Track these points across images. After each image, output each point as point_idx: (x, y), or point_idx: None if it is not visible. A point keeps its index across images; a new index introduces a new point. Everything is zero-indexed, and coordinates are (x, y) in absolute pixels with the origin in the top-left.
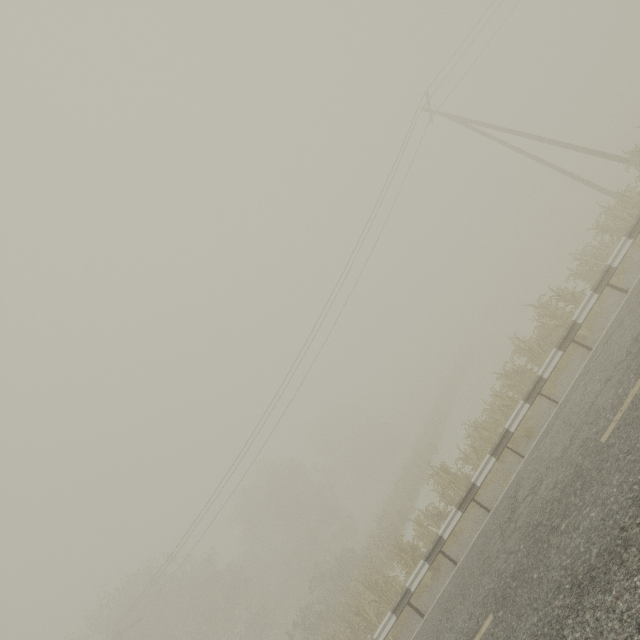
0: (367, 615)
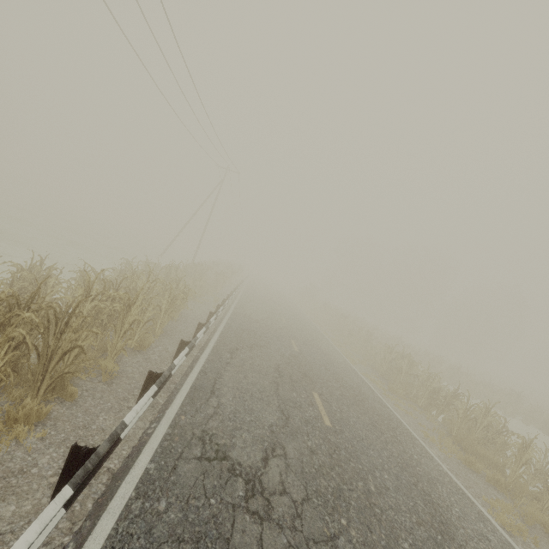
0: (177, 302)
